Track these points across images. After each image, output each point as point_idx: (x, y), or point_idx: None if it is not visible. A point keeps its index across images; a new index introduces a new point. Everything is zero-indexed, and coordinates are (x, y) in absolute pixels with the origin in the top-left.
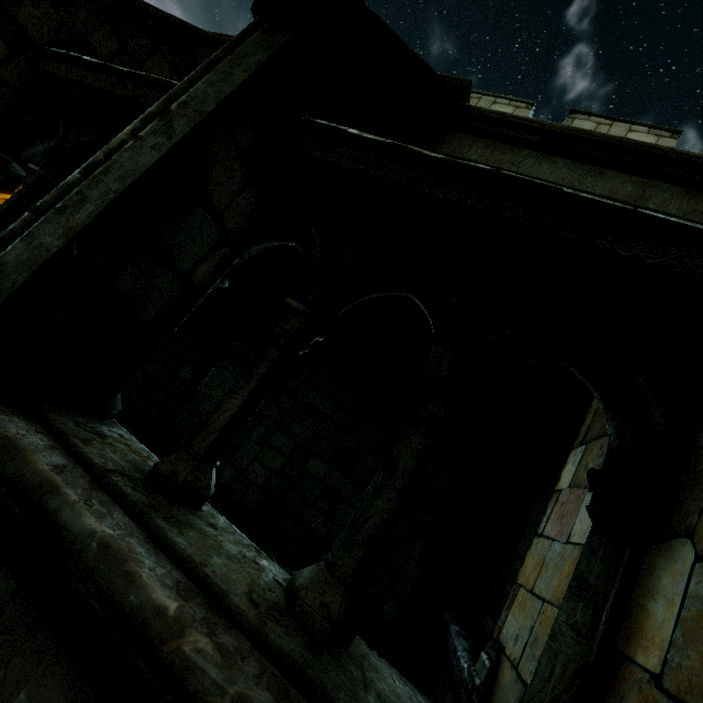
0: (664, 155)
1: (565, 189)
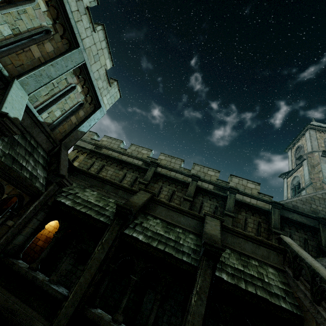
0: (270, 245)
1: (269, 299)
